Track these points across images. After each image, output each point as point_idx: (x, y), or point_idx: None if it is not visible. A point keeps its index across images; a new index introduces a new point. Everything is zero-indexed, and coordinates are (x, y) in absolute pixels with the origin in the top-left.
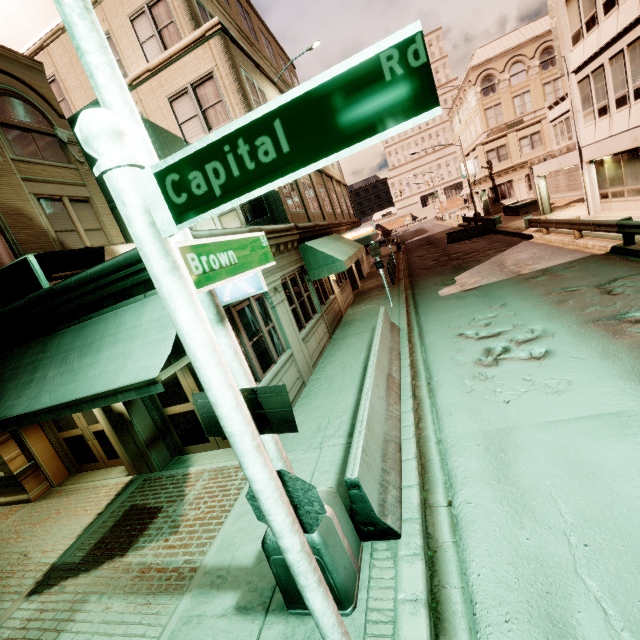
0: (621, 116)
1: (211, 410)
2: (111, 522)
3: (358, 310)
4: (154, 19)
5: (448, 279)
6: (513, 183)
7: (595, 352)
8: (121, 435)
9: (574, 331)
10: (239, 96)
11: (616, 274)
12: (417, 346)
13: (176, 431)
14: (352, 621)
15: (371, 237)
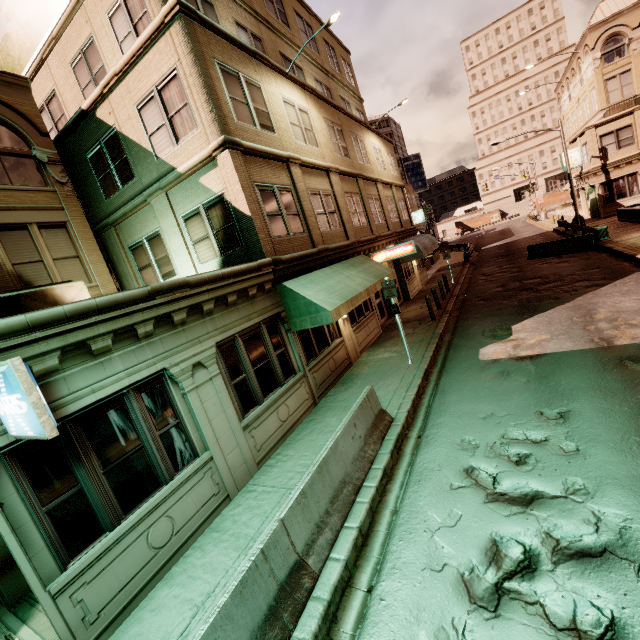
0: None
1: None
2: None
3: (372, 358)
4: (129, 12)
5: (503, 326)
6: (638, 176)
7: None
8: None
9: None
10: (204, 96)
11: None
12: (402, 466)
13: None
14: None
15: (421, 251)
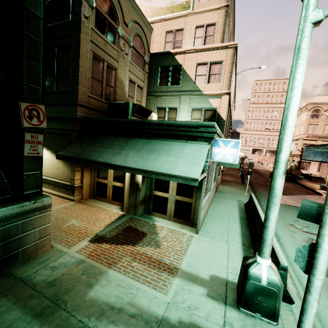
0: None
1: (308, 208)
2: (121, 228)
3: (226, 188)
4: (206, 31)
5: None
6: (310, 164)
7: None
8: (131, 192)
9: None
10: (229, 75)
11: None
12: None
13: (153, 203)
14: None
15: None
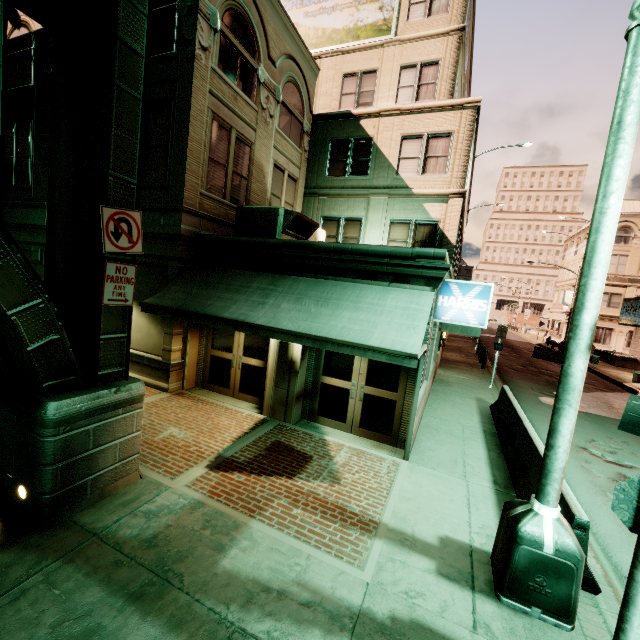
0: None
1: (639, 412)
2: (263, 445)
3: (451, 375)
4: (420, 75)
5: (546, 390)
6: (613, 332)
7: None
8: (280, 378)
9: None
10: (464, 160)
11: None
12: None
13: (320, 399)
14: (572, 637)
15: None
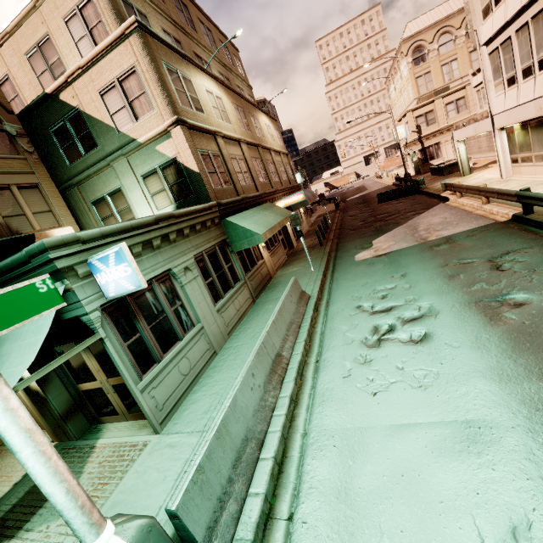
0: (527, 86)
1: None
2: (19, 496)
3: (285, 272)
4: (85, 20)
5: (367, 242)
6: (440, 145)
7: (468, 340)
8: (40, 409)
9: (456, 312)
10: (159, 88)
11: (510, 246)
12: (321, 316)
13: (90, 404)
14: None
15: (307, 201)
